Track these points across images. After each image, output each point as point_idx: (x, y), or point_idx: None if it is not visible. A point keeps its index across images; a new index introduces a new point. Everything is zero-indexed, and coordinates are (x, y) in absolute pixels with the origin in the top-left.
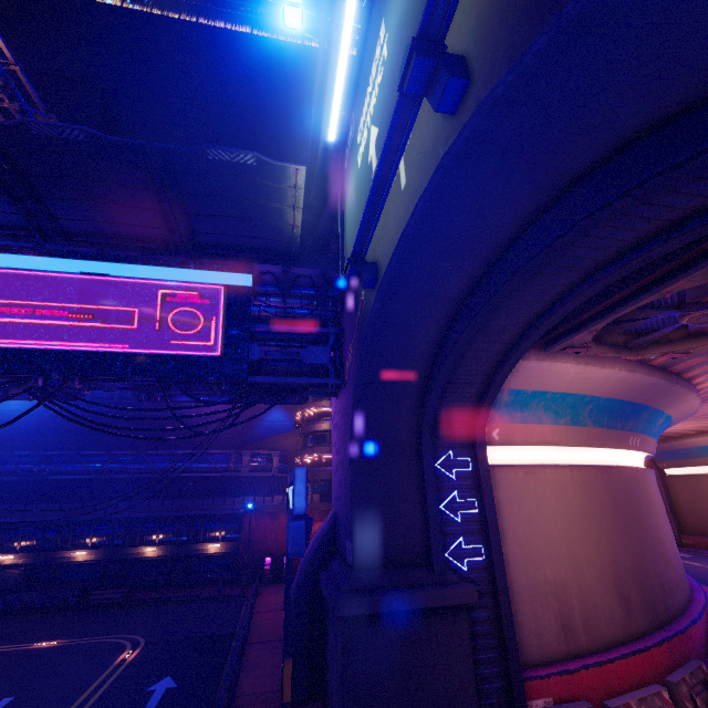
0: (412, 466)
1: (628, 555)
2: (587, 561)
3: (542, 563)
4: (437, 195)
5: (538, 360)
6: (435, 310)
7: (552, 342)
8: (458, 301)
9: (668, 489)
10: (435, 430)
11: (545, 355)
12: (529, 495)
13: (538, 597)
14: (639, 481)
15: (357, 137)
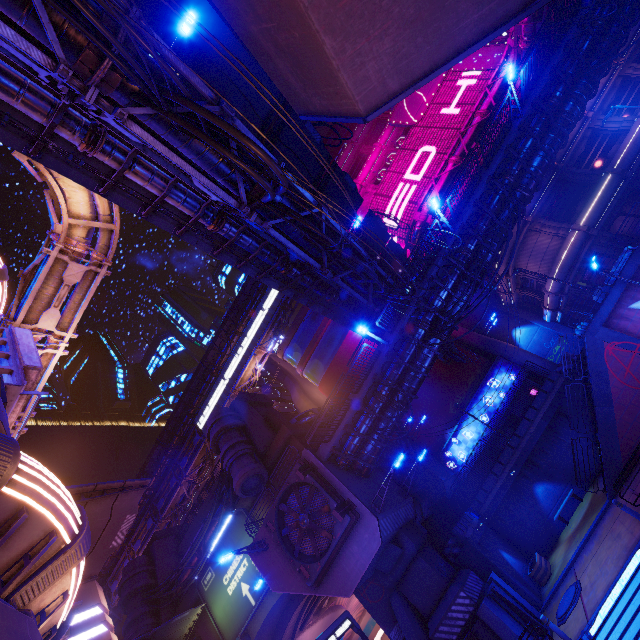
0: None
1: None
2: None
3: None
4: (277, 602)
5: (298, 636)
6: (267, 639)
7: (303, 625)
8: (274, 629)
9: None
10: None
11: (300, 632)
12: None
13: None
14: None
15: (223, 581)
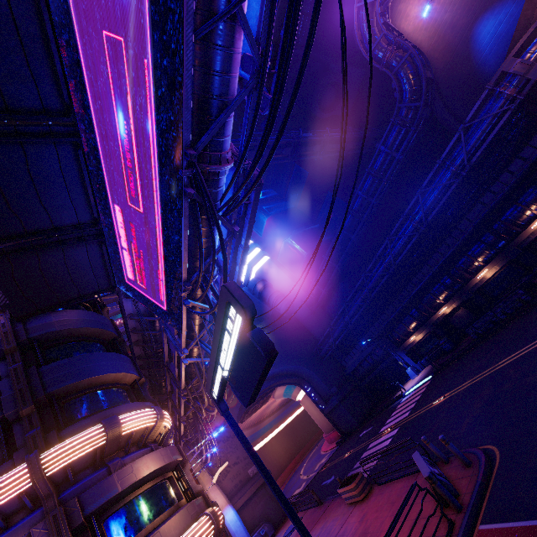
0: None
1: None
2: None
3: None
4: None
5: None
6: None
7: None
8: None
9: None
10: None
11: None
12: None
13: None
14: None
15: None
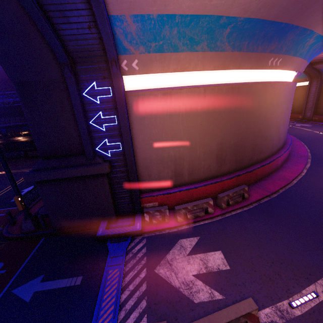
0: (65, 96)
1: (234, 139)
2: (201, 144)
3: (168, 148)
4: None
5: None
6: None
7: None
8: None
9: (321, 91)
10: (77, 66)
11: None
12: (165, 109)
13: (162, 164)
14: (268, 92)
15: None
